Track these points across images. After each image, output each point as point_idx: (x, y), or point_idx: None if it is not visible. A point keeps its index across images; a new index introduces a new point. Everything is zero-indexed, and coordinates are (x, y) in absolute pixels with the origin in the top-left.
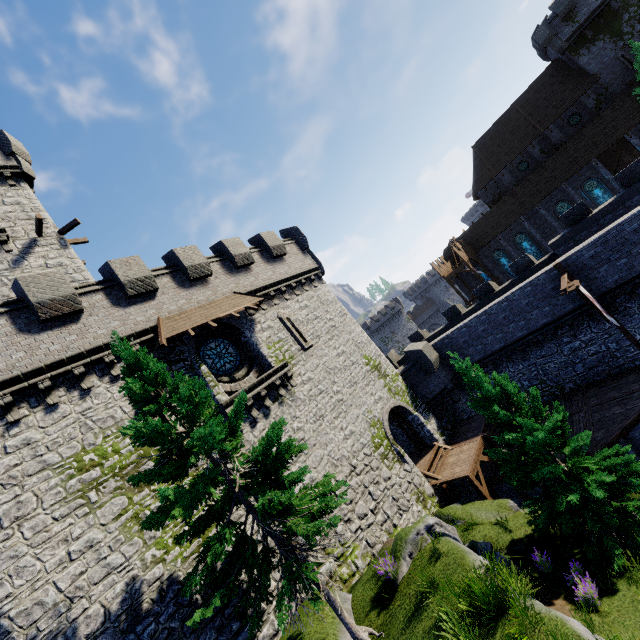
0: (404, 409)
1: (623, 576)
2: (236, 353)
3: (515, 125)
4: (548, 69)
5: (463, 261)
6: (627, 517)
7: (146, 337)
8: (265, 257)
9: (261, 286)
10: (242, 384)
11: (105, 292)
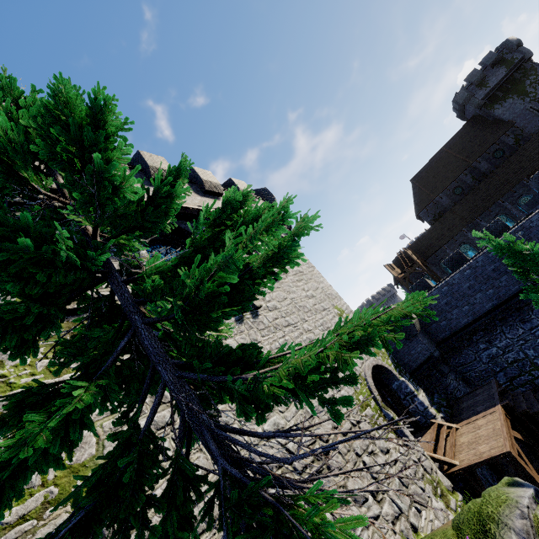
0: (387, 372)
1: None
2: None
3: (446, 161)
4: (468, 123)
5: (415, 262)
6: None
7: None
8: None
9: None
10: None
11: None
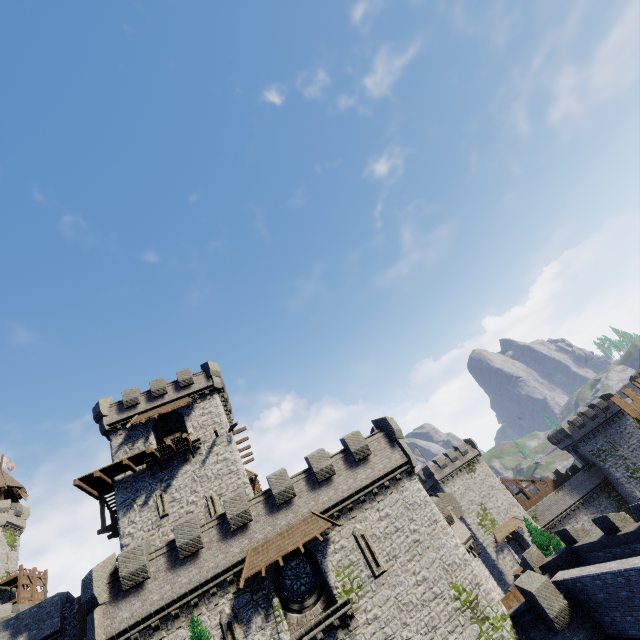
0: None
1: None
2: (312, 573)
3: None
4: None
5: None
6: None
7: (238, 568)
8: (349, 462)
9: (338, 500)
10: (308, 616)
11: (220, 526)
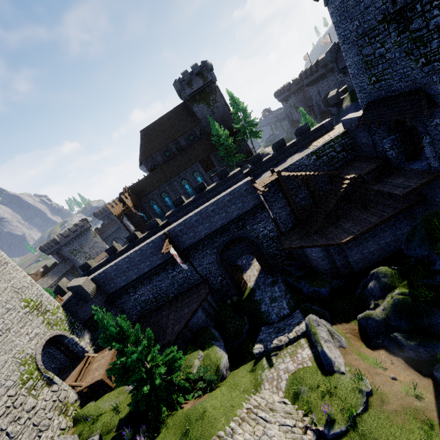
0: (61, 336)
1: (162, 423)
2: None
3: (164, 128)
4: (181, 105)
5: (129, 207)
6: (172, 383)
7: None
8: None
9: None
10: None
11: None
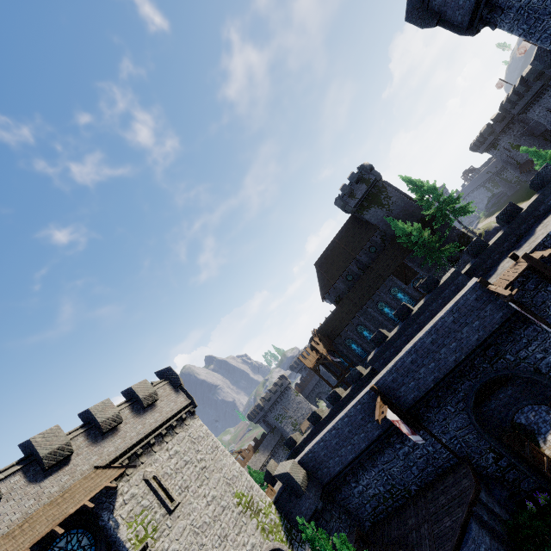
0: (279, 550)
1: None
2: (91, 543)
3: (338, 251)
4: (349, 219)
5: (322, 354)
6: None
7: None
8: (136, 409)
9: (127, 447)
10: None
11: None
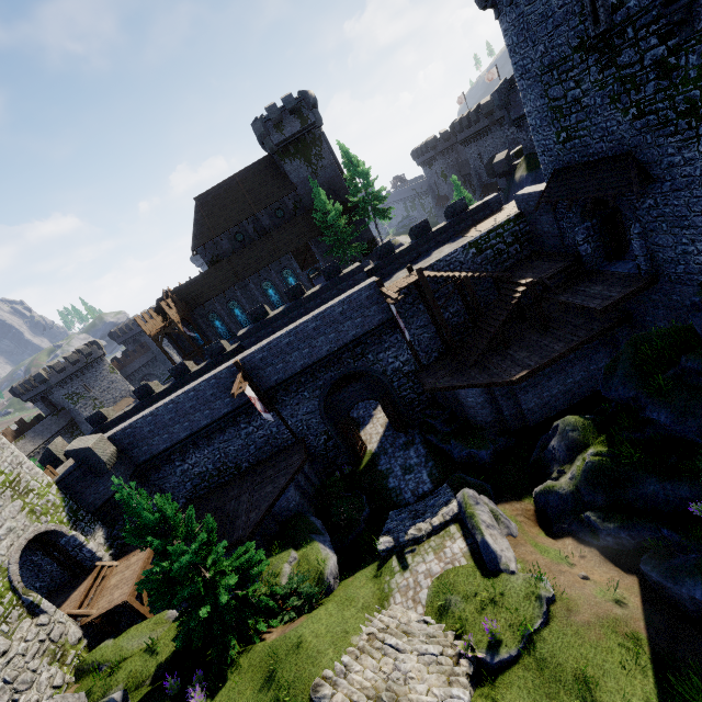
0: (54, 532)
1: (231, 665)
2: None
3: (235, 196)
4: (264, 159)
5: (173, 321)
6: (247, 602)
7: None
8: None
9: None
10: None
11: None
